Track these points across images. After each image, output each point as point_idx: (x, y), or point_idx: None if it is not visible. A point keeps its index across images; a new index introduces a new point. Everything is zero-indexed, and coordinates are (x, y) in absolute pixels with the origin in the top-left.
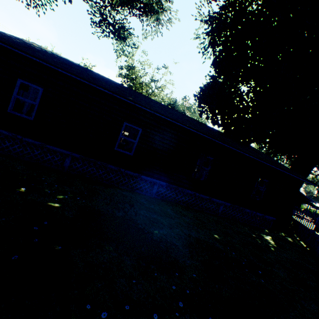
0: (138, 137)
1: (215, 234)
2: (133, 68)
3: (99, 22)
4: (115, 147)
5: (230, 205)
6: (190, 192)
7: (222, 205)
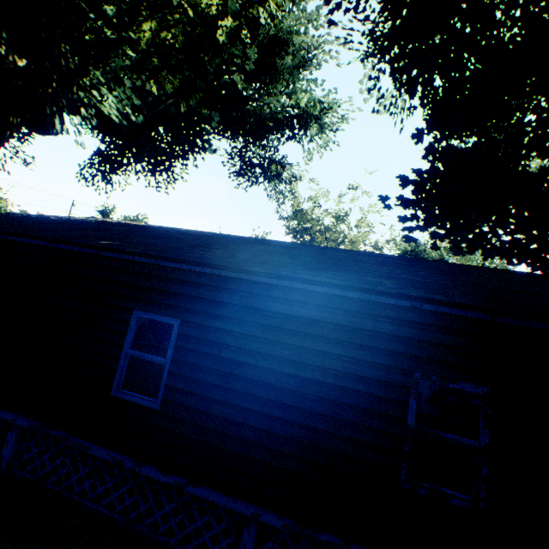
0: (171, 347)
1: None
2: (302, 211)
3: (240, 170)
4: (112, 387)
5: None
6: None
7: None
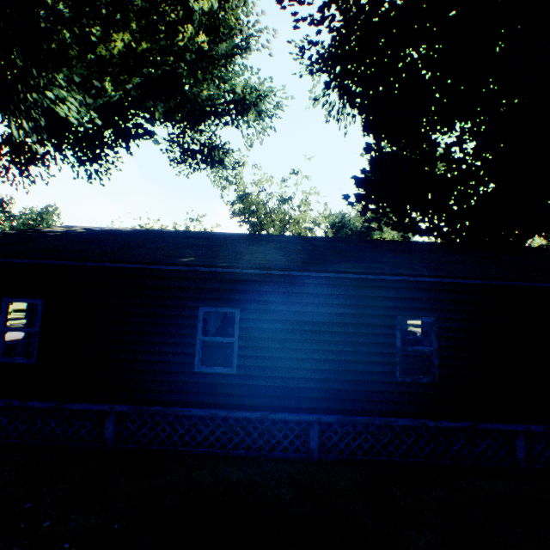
0: (236, 329)
1: None
2: (248, 196)
3: (180, 157)
4: (194, 365)
5: (544, 429)
6: (407, 423)
7: (519, 436)
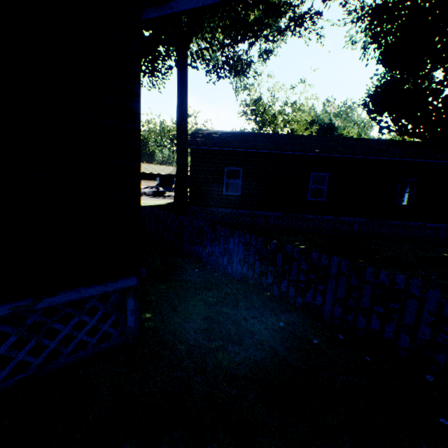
0: (326, 182)
1: (443, 254)
2: (260, 100)
3: (213, 68)
4: (307, 197)
5: None
6: (396, 222)
7: (443, 229)
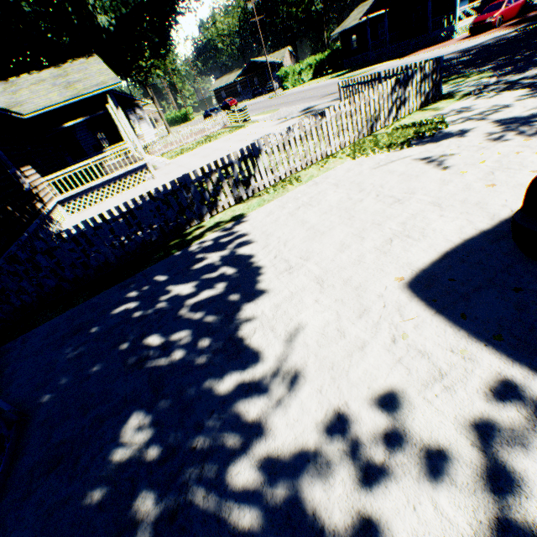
0: None
1: None
2: None
3: None
4: None
5: None
6: None
7: None
